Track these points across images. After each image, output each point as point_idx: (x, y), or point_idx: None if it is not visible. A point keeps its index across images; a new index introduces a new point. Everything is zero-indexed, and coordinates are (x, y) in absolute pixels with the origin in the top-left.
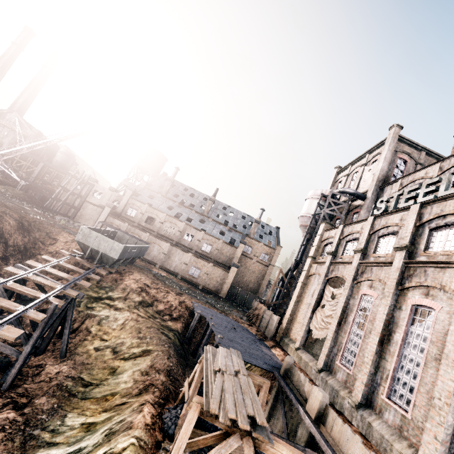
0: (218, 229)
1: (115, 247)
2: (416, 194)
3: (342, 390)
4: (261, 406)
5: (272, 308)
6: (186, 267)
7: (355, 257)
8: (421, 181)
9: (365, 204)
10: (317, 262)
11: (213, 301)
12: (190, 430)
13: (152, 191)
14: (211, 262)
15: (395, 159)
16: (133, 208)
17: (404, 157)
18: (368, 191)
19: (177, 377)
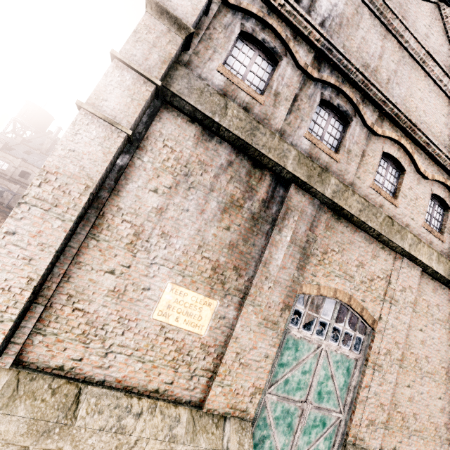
0: None
1: None
2: None
3: None
4: None
5: None
6: None
7: None
8: None
9: None
10: None
11: None
12: None
13: (30, 148)
14: None
15: None
16: (5, 161)
17: None
18: None
19: None
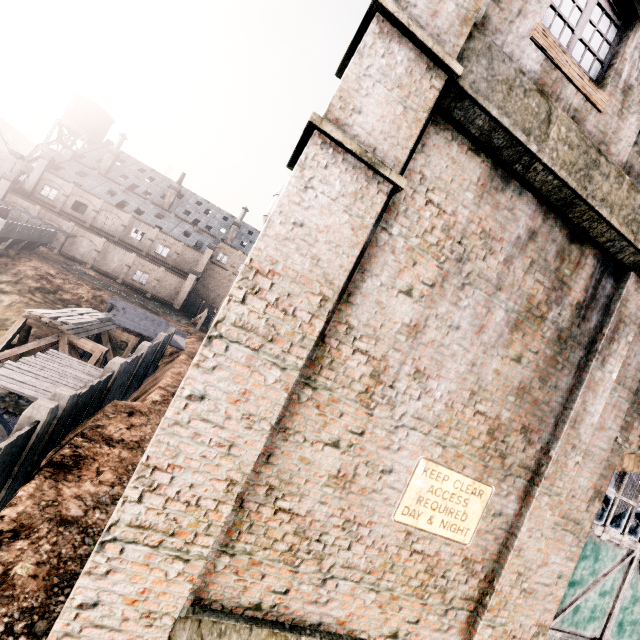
0: (182, 229)
1: None
2: None
3: None
4: (126, 354)
5: None
6: (129, 270)
7: None
8: None
9: None
10: None
11: (154, 306)
12: (16, 329)
13: (83, 166)
14: (163, 267)
15: None
16: (52, 186)
17: None
18: None
19: None
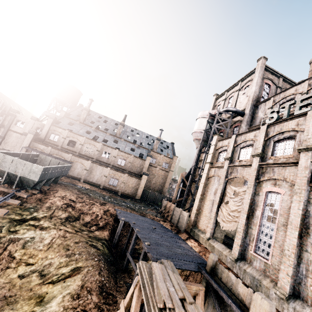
0: (129, 147)
1: (34, 170)
2: (310, 101)
3: (263, 279)
4: None
5: (177, 204)
6: (106, 179)
7: (254, 160)
8: (291, 96)
9: (245, 119)
10: (215, 166)
11: (131, 204)
12: None
13: (71, 119)
14: (126, 173)
15: (263, 84)
16: (55, 133)
17: (269, 82)
18: (246, 109)
19: (110, 290)
